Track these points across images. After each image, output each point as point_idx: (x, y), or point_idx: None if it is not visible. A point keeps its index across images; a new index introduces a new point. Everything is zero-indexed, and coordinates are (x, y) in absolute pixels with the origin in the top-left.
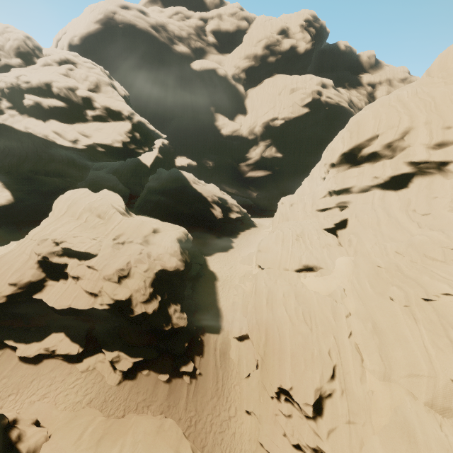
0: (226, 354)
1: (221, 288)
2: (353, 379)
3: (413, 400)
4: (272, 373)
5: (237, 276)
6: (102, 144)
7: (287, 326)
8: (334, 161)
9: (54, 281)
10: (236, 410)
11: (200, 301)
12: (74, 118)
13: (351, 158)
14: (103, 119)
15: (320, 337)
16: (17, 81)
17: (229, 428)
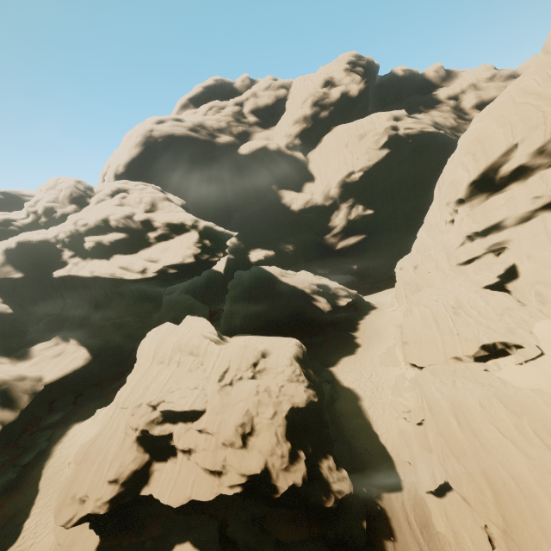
0: (428, 527)
1: (371, 411)
2: None
3: None
4: None
5: (385, 387)
6: (172, 265)
7: (520, 462)
8: (461, 196)
9: (160, 462)
10: None
11: (352, 440)
12: (137, 246)
13: (486, 185)
14: (167, 237)
15: None
16: (75, 227)
17: None
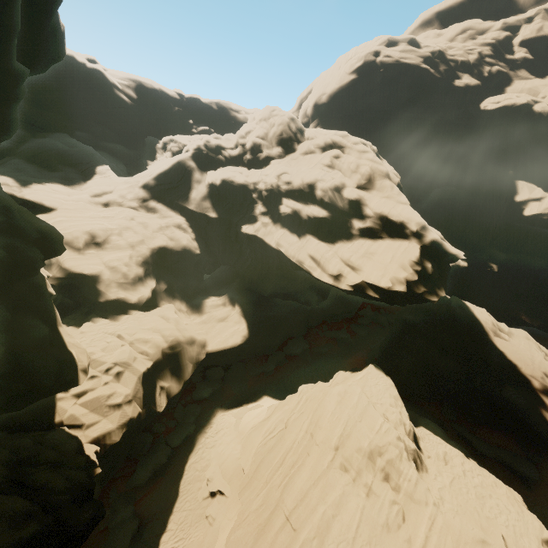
0: None
1: None
2: None
3: None
4: None
5: None
6: (374, 284)
7: None
8: None
9: None
10: None
11: None
12: (336, 233)
13: None
14: (374, 233)
15: None
16: (277, 181)
17: None
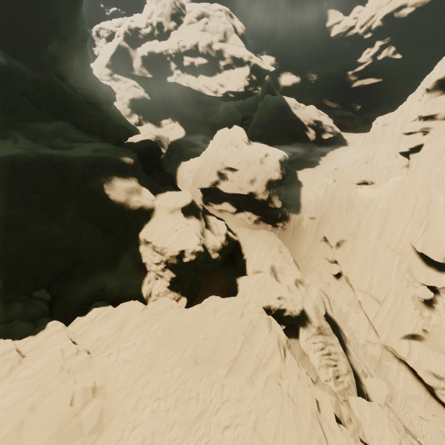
0: (300, 224)
1: (303, 192)
2: (361, 236)
3: (386, 246)
4: (320, 230)
5: (316, 185)
6: (231, 91)
7: (335, 212)
8: (428, 87)
9: (222, 180)
10: (300, 243)
11: (289, 198)
12: (213, 71)
13: (444, 85)
14: (230, 67)
15: (351, 218)
16: (178, 47)
17: (296, 248)
